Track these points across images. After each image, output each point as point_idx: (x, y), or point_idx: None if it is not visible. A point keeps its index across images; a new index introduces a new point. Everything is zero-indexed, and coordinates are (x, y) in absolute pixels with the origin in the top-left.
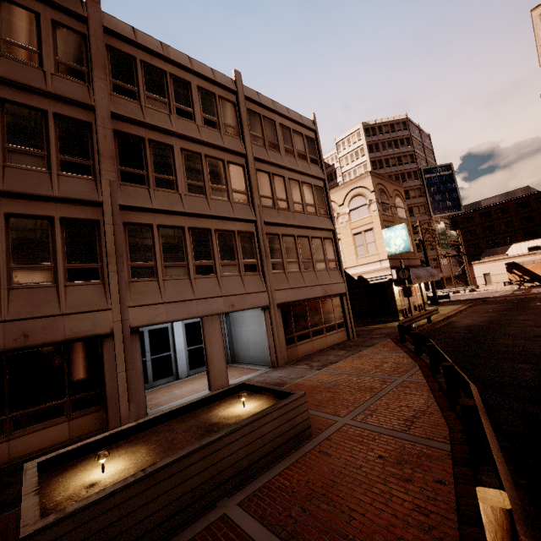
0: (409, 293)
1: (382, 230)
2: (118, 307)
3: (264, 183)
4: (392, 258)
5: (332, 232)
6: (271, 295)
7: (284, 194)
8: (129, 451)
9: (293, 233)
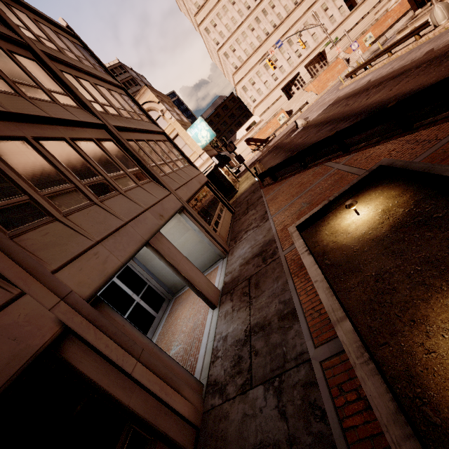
0: (242, 159)
1: (186, 131)
2: (34, 282)
3: (76, 86)
4: (205, 150)
5: (164, 136)
6: (176, 195)
7: (104, 100)
8: (448, 324)
9: (142, 138)
